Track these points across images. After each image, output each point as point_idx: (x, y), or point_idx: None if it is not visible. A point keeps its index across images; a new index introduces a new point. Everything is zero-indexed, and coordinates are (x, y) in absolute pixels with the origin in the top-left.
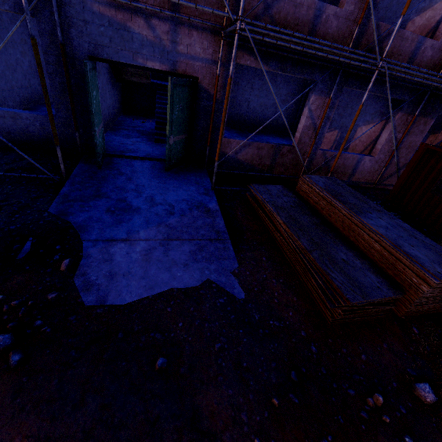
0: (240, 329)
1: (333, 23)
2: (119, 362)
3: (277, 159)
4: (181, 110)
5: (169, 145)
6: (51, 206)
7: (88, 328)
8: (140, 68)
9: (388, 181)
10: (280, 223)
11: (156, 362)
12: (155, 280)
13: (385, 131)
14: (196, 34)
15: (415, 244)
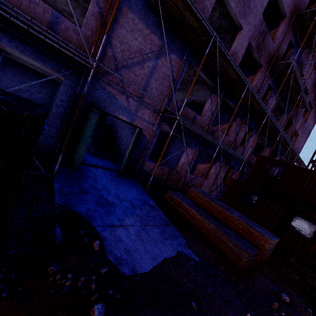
0: (210, 278)
1: (199, 122)
2: (176, 309)
3: (170, 176)
4: (134, 143)
5: (124, 162)
6: (55, 198)
7: (141, 291)
8: (115, 117)
9: (213, 193)
10: (195, 214)
11: (191, 305)
12: (154, 253)
13: (212, 169)
14: (147, 110)
15: (253, 224)
